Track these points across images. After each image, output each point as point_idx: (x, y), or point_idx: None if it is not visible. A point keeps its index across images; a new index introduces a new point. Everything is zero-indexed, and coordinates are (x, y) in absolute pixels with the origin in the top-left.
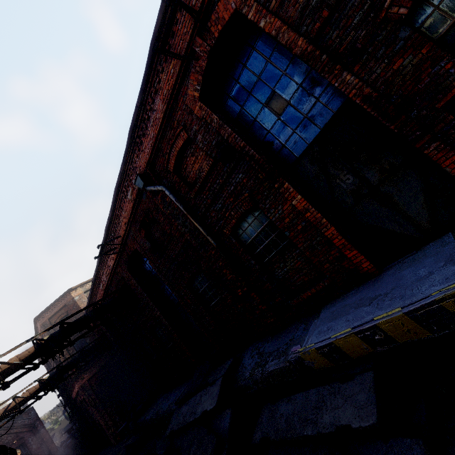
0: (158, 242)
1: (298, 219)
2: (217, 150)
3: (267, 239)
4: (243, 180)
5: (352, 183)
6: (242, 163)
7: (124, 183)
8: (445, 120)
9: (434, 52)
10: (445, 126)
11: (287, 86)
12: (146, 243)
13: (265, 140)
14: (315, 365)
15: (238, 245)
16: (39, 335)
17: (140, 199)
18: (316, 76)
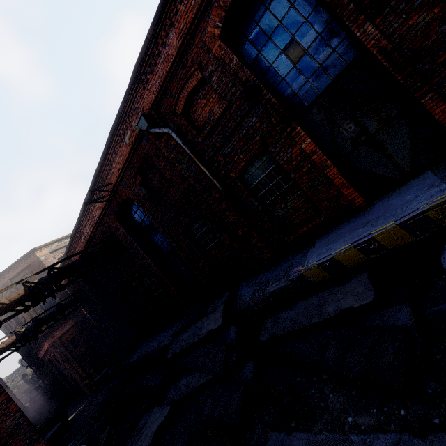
0: (154, 189)
1: (305, 161)
2: (233, 93)
3: (272, 182)
4: (256, 124)
5: (353, 132)
6: (257, 107)
7: (122, 125)
8: (441, 74)
9: (444, 12)
10: (440, 80)
11: (307, 34)
12: (142, 190)
13: (279, 87)
14: (315, 278)
15: (243, 188)
16: (29, 278)
17: (139, 143)
18: (336, 27)
